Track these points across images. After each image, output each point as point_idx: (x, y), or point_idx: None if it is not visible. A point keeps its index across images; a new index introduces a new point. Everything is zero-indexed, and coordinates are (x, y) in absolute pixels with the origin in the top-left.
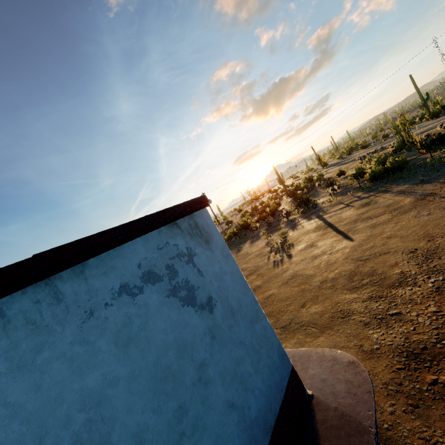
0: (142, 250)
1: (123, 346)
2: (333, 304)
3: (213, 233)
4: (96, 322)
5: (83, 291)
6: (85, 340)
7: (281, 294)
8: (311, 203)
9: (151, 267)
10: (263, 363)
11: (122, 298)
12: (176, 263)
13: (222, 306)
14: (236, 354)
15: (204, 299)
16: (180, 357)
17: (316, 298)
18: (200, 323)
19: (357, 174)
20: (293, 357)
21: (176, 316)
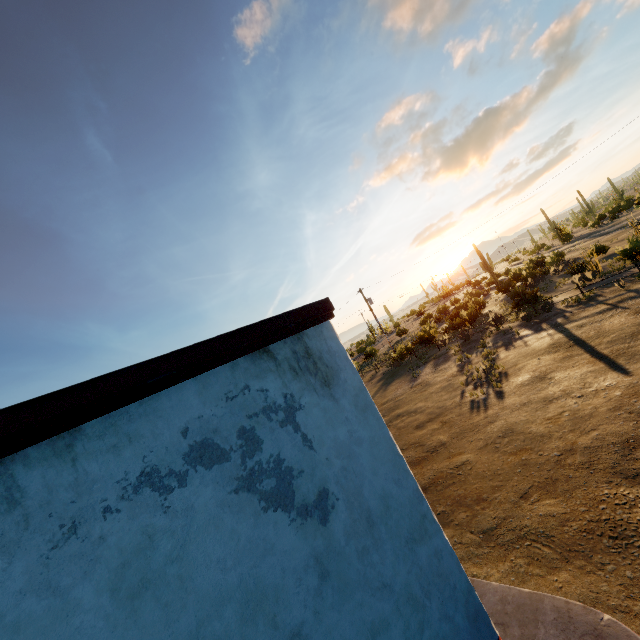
0: (195, 402)
1: (128, 597)
2: (589, 504)
3: (339, 367)
4: (80, 546)
5: (65, 484)
6: (50, 585)
7: (483, 465)
8: (542, 302)
9: (208, 434)
10: (431, 632)
11: (142, 497)
12: (261, 424)
13: (347, 510)
14: (373, 612)
15: (310, 495)
16: (248, 619)
17: (552, 484)
18: (298, 546)
19: (633, 251)
20: (502, 604)
21: (250, 532)
